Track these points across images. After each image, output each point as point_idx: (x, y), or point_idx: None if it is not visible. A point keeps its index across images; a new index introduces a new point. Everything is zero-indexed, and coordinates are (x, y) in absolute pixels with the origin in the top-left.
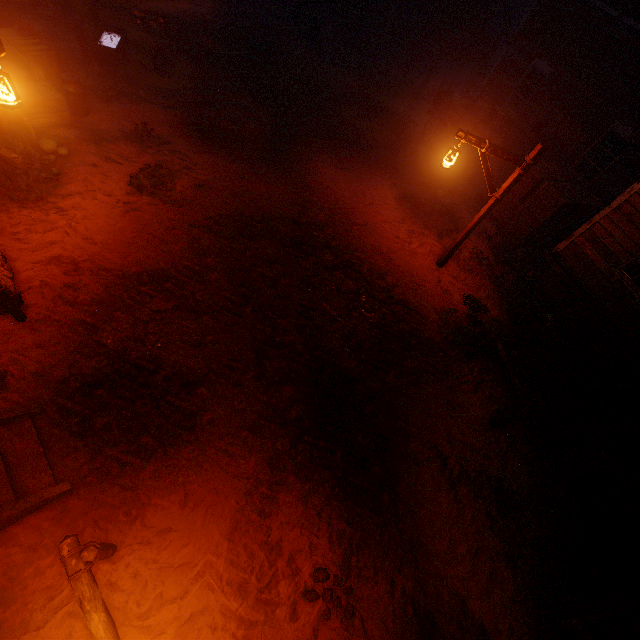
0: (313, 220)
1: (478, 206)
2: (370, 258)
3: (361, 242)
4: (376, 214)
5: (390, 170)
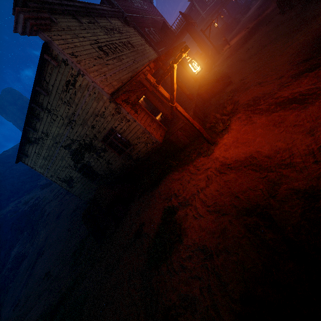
0: None
1: None
2: None
3: None
4: None
5: None
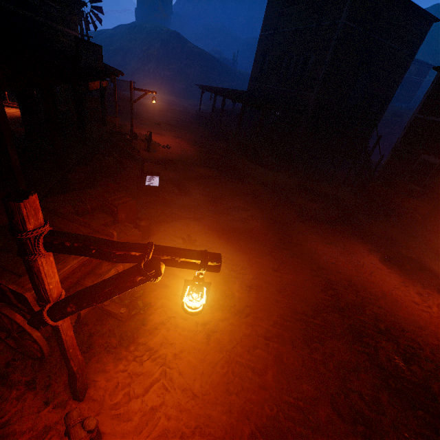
0: (348, 301)
1: (434, 255)
2: (420, 336)
3: (398, 318)
4: (382, 282)
5: (357, 237)
